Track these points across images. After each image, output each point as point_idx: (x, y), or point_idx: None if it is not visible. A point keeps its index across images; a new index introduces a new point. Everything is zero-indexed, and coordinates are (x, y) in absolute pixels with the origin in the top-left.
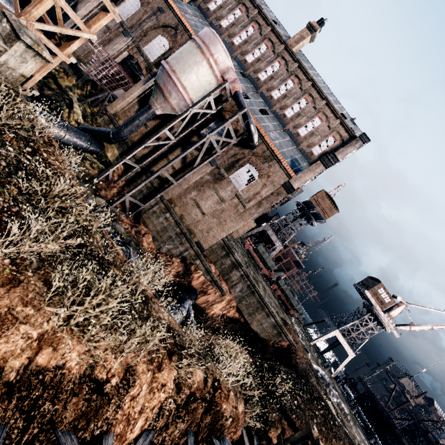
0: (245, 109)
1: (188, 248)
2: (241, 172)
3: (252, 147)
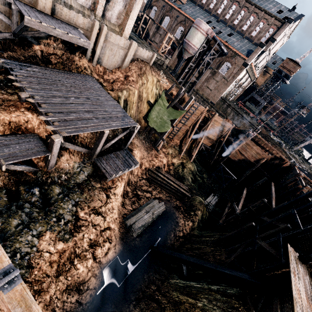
0: (217, 42)
1: (207, 105)
2: (223, 67)
3: (225, 54)
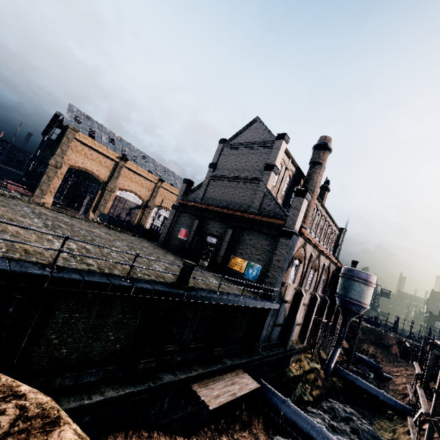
0: None
1: None
2: None
3: None
